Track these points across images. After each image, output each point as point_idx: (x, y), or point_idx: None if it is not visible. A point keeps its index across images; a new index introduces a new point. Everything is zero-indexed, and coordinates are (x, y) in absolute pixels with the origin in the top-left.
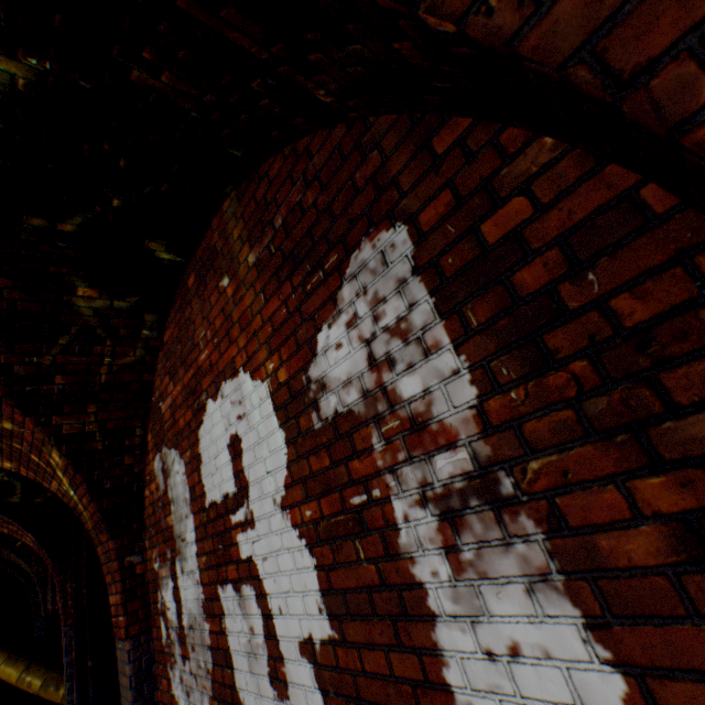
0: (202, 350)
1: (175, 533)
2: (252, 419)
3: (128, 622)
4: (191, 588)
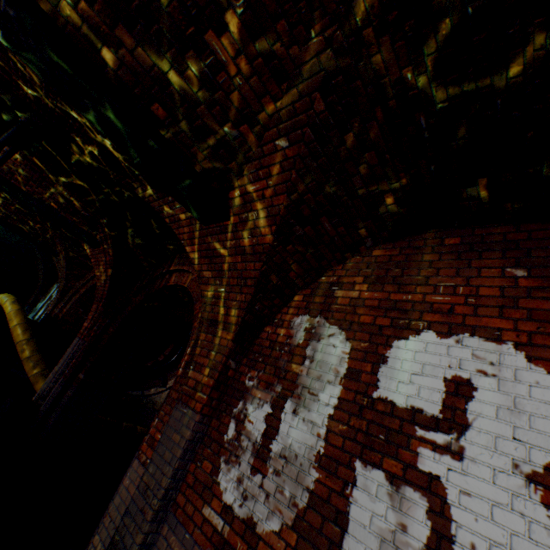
0: (438, 293)
1: (300, 381)
2: (509, 386)
3: (205, 402)
4: (302, 432)
